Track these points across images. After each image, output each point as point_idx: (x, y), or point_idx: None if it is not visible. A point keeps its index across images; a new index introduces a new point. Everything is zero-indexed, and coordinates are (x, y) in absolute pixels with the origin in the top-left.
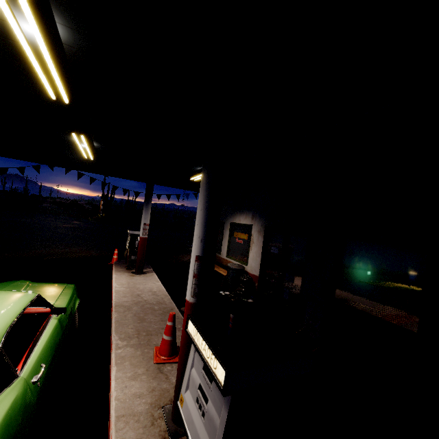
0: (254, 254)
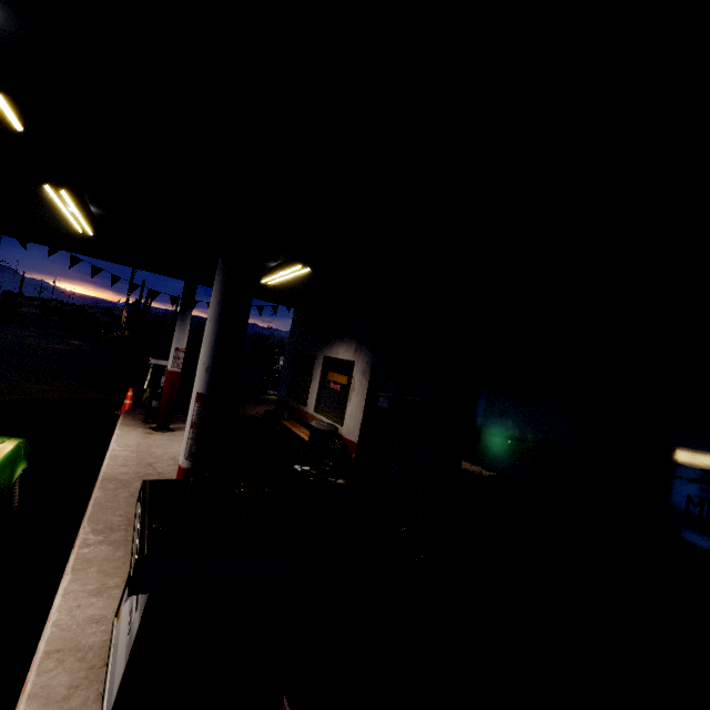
0: (354, 407)
